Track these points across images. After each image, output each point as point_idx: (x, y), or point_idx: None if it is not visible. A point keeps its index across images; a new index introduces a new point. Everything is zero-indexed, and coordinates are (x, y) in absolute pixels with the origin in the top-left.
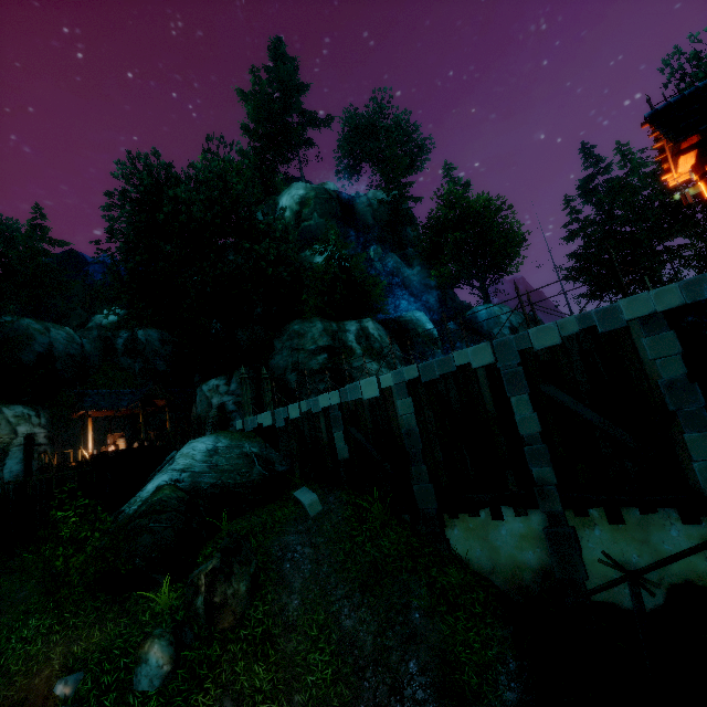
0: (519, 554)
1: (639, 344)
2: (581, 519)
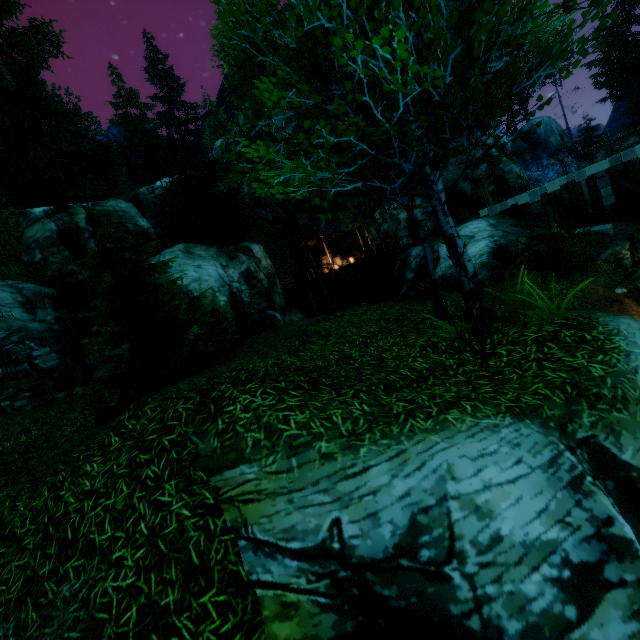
0: None
1: None
2: None
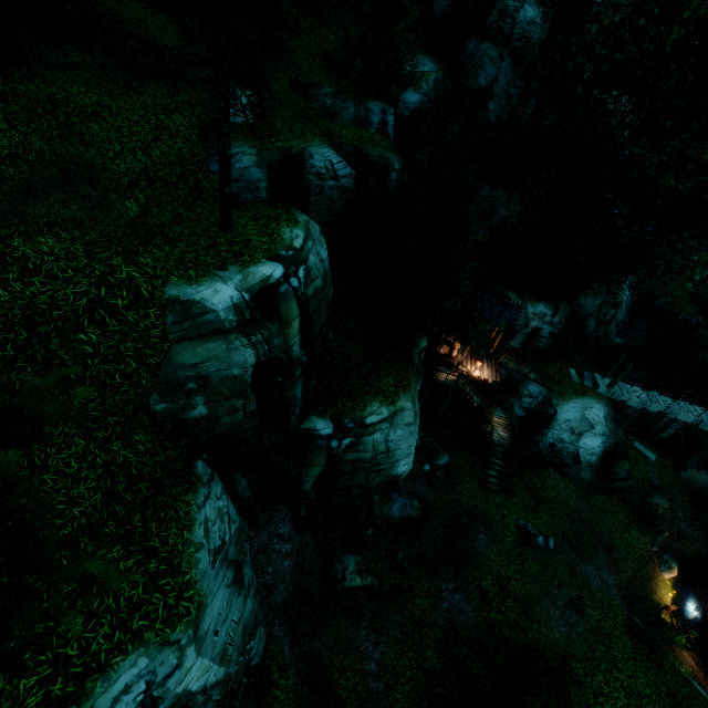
0: (701, 481)
1: None
2: None
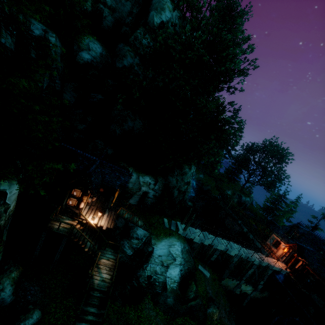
0: (230, 285)
1: (269, 270)
2: (242, 283)
